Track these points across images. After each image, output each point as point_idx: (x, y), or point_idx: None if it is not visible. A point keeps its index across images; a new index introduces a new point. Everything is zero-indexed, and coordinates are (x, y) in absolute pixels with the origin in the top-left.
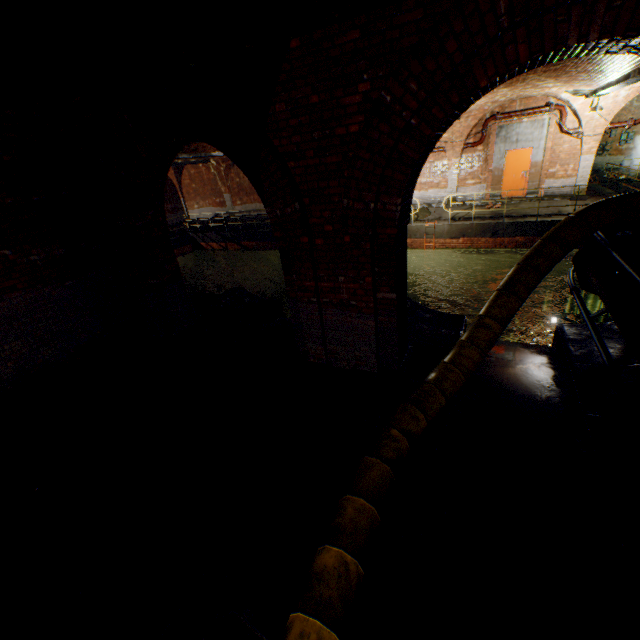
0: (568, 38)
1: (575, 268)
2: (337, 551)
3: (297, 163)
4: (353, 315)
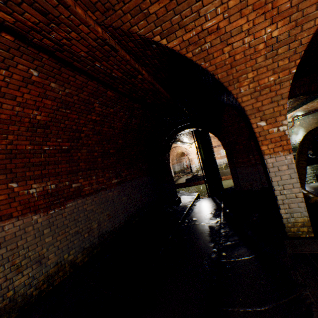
0: (296, 93)
1: (313, 150)
2: (315, 197)
3: (231, 127)
4: (258, 166)
